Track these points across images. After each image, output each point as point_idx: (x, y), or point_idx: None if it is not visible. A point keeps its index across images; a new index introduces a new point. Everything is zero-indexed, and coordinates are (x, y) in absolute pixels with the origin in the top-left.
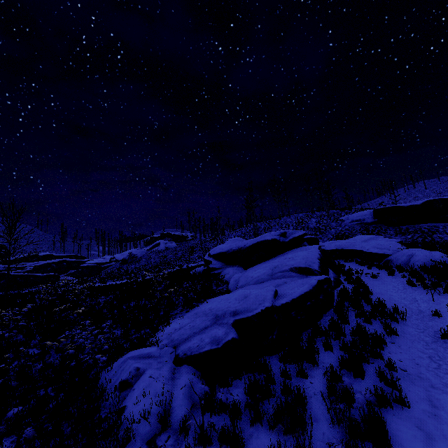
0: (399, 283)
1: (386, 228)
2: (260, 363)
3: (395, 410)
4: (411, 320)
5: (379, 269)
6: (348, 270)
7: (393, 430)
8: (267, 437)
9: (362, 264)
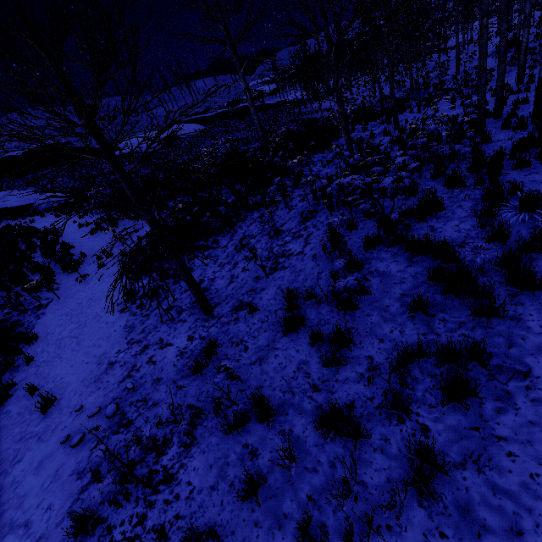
0: (51, 219)
1: (13, 181)
2: (4, 273)
3: (71, 250)
4: (66, 229)
5: (32, 216)
6: (8, 225)
7: (73, 253)
8: (34, 276)
9: (16, 218)
